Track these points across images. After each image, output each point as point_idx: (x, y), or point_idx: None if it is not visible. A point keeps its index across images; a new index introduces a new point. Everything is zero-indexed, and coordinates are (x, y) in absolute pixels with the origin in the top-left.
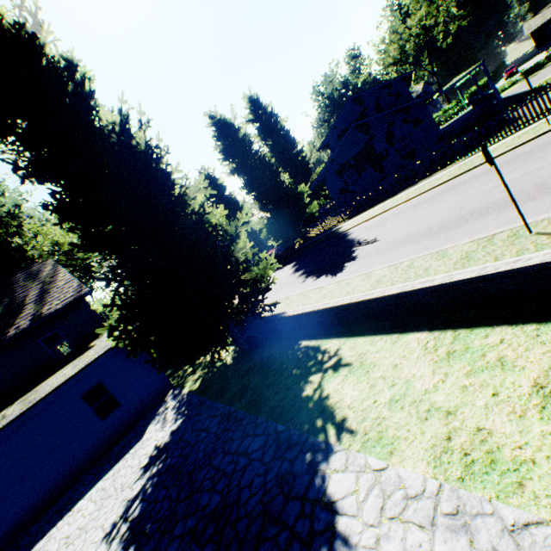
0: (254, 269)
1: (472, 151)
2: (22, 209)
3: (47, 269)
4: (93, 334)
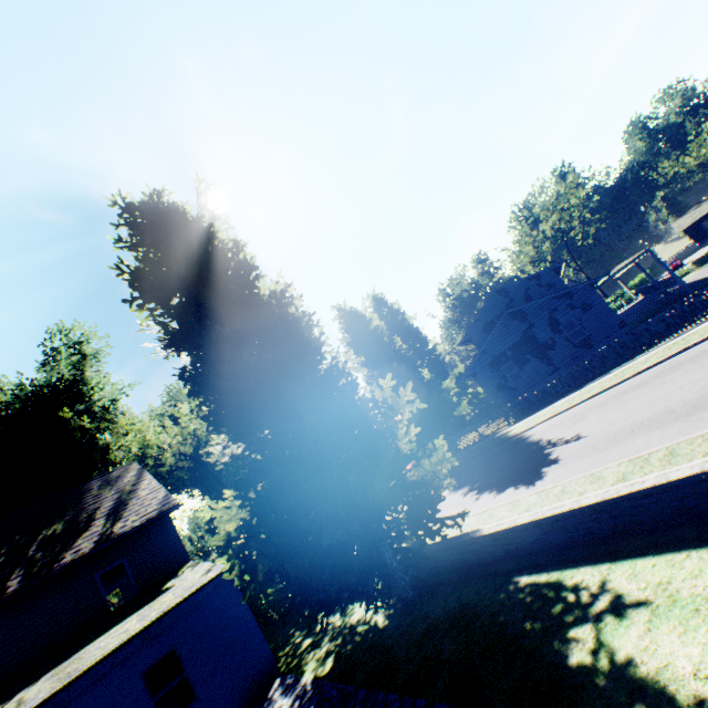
0: (424, 463)
1: (677, 331)
2: (118, 404)
3: (130, 475)
4: (168, 571)
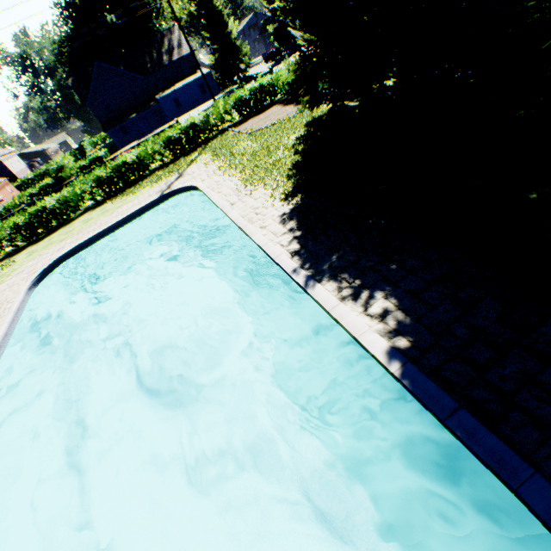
0: (245, 60)
1: None
2: None
3: (177, 33)
4: (196, 69)
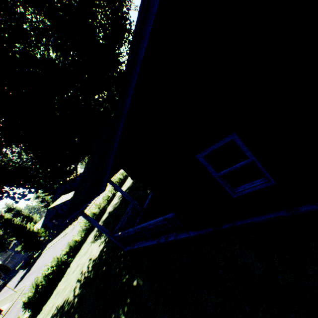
0: None
1: (68, 226)
2: None
3: None
4: None
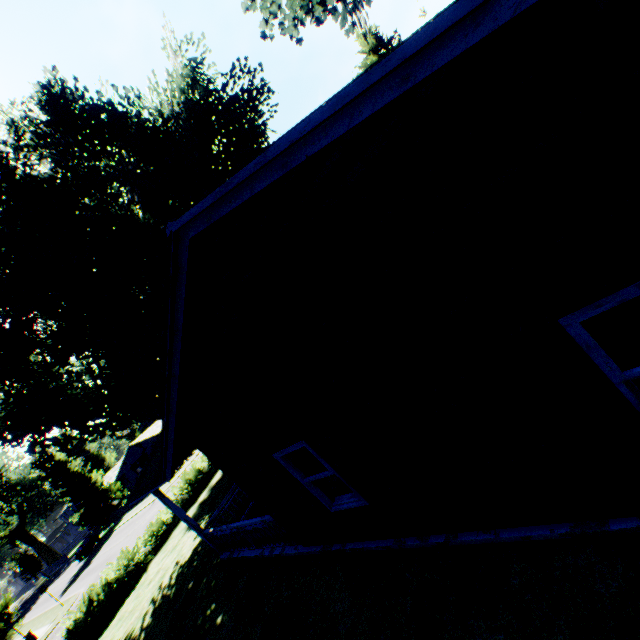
0: None
1: None
2: None
3: None
4: None
